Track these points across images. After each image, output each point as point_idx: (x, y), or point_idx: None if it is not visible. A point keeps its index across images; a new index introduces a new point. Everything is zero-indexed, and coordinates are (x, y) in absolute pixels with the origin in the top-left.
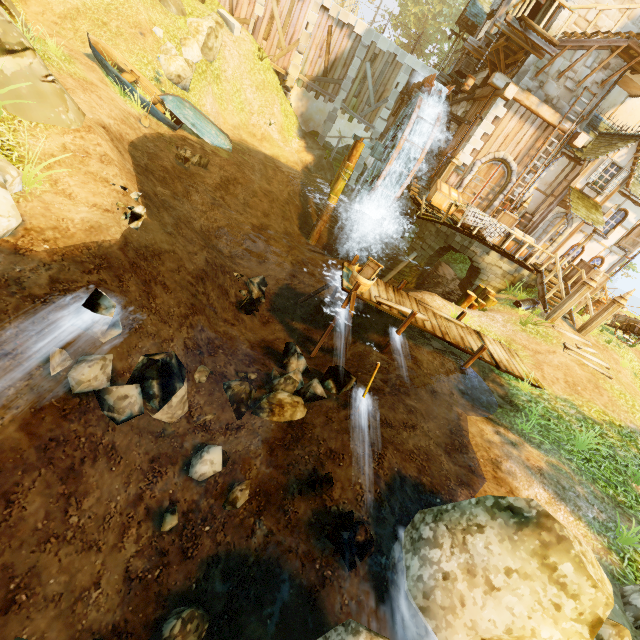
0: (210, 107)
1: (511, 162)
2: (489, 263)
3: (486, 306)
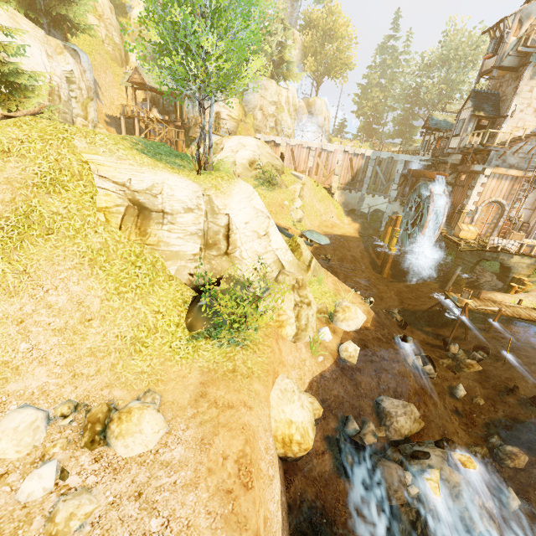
0: (308, 223)
1: (501, 201)
2: (515, 262)
3: (527, 289)
